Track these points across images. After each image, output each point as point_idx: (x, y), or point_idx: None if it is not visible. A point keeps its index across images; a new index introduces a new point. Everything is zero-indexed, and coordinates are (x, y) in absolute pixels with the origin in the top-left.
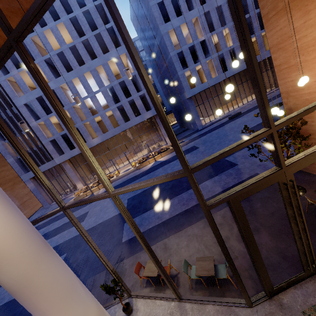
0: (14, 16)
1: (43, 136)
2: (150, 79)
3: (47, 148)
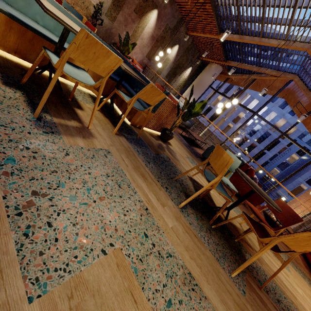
0: (251, 87)
1: (206, 96)
2: (295, 160)
3: (198, 101)
